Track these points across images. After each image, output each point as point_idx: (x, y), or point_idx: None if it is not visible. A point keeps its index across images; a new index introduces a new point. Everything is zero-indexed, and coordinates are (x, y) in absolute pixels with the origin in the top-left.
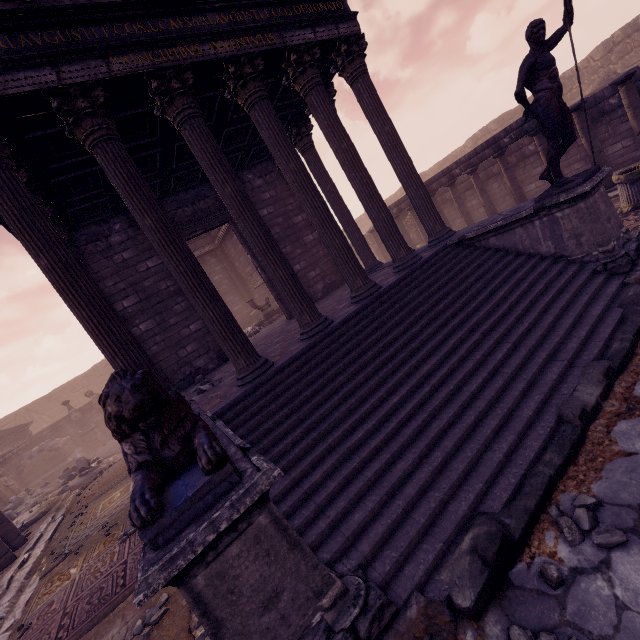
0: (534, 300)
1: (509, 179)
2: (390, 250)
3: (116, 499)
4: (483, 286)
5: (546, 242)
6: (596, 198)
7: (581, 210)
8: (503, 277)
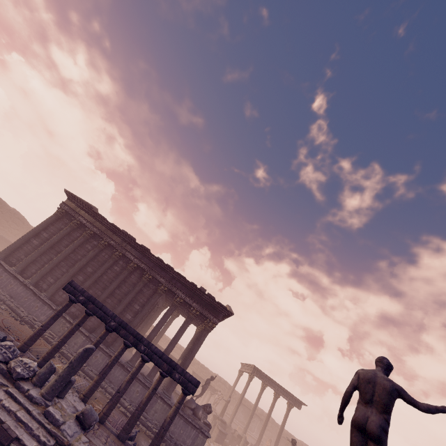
0: None
1: None
2: None
3: None
4: None
5: None
6: None
7: None
8: None
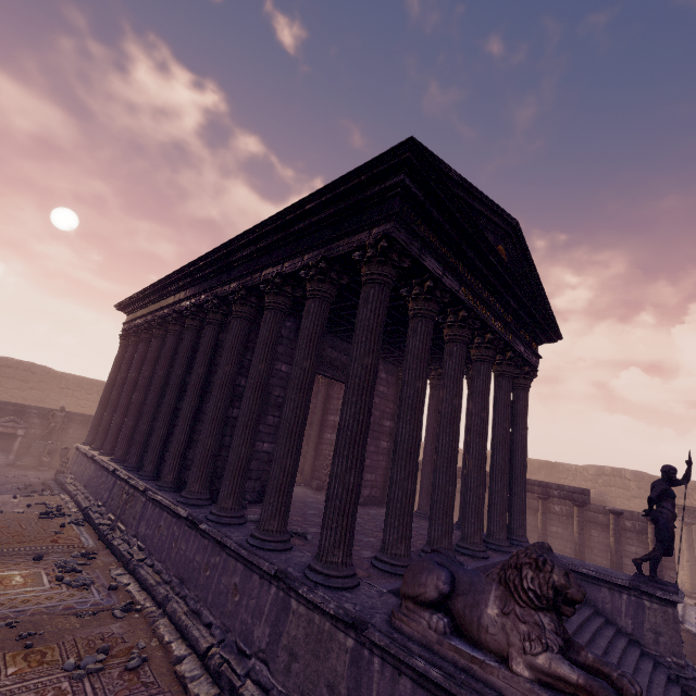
0: (633, 673)
1: (542, 522)
2: (493, 524)
3: (19, 585)
4: (582, 624)
5: (626, 618)
6: (676, 611)
7: (668, 613)
8: (597, 627)
